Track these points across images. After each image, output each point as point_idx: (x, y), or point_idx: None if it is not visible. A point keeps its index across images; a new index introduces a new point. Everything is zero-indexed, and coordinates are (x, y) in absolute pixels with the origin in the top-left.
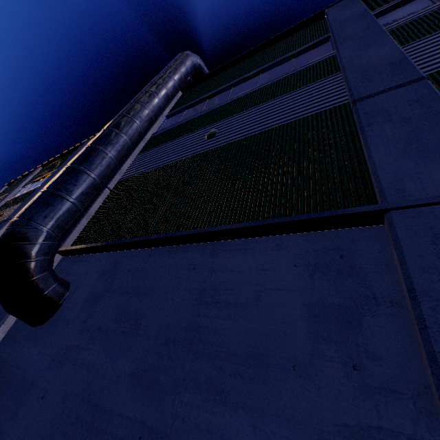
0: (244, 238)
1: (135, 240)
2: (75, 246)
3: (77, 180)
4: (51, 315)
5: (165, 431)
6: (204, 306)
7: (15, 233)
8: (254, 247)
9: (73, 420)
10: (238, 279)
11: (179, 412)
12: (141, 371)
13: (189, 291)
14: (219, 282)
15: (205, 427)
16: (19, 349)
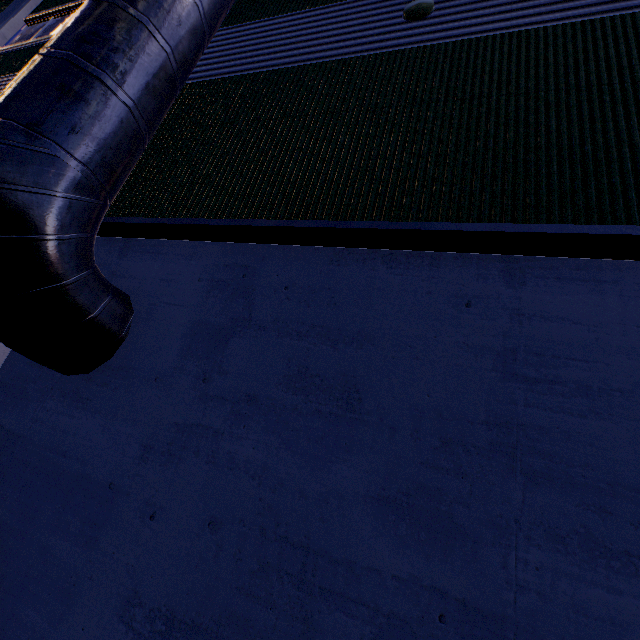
0: (586, 257)
1: (305, 225)
2: (124, 217)
3: (131, 45)
4: (107, 357)
5: (501, 611)
6: (523, 386)
7: (1, 159)
8: (619, 279)
9: (252, 568)
10: (598, 341)
11: (526, 580)
12: (399, 495)
13: (471, 350)
14: (547, 341)
15: (602, 615)
16: (45, 416)
